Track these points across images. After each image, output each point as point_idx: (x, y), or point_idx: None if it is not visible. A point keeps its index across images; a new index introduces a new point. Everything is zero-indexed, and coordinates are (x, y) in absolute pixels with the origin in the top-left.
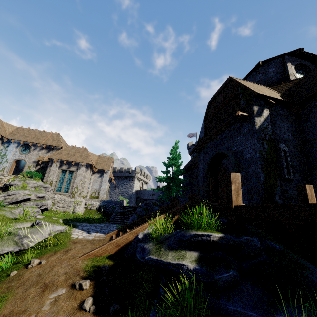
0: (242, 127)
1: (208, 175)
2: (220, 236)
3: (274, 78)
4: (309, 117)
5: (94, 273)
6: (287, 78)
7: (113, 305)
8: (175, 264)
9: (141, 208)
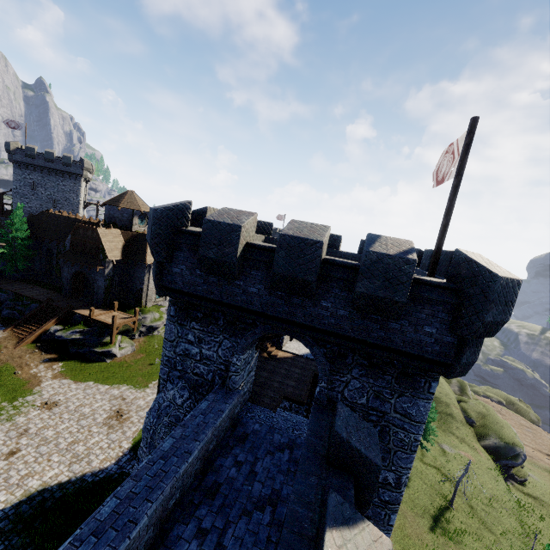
0: (100, 269)
1: (73, 278)
2: (88, 329)
3: (125, 222)
4: (130, 265)
5: (35, 347)
6: (132, 226)
7: (52, 351)
8: (76, 338)
9: (3, 298)
